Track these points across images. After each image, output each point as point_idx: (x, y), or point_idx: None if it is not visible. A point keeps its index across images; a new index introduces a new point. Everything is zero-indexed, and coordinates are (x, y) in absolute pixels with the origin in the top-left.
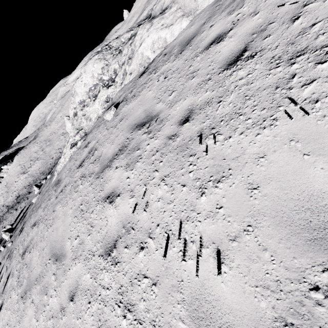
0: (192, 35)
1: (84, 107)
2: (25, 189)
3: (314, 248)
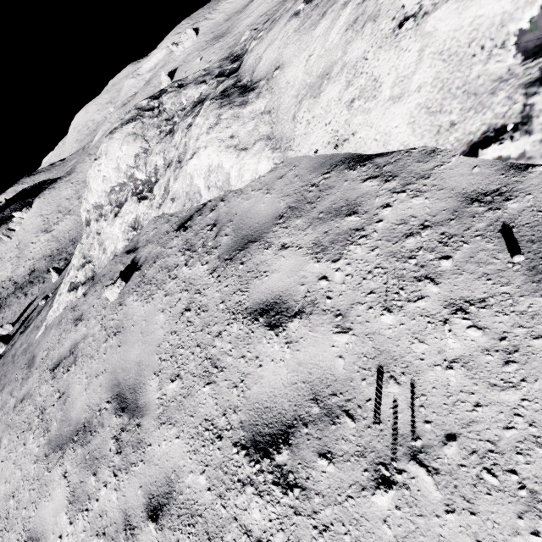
0: (255, 229)
1: (101, 219)
2: (44, 262)
3: None
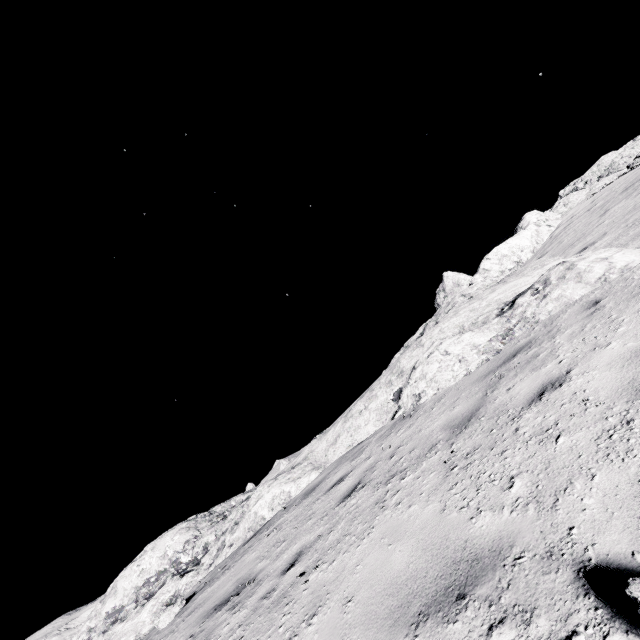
0: (318, 483)
1: (114, 624)
2: None
3: (394, 632)
